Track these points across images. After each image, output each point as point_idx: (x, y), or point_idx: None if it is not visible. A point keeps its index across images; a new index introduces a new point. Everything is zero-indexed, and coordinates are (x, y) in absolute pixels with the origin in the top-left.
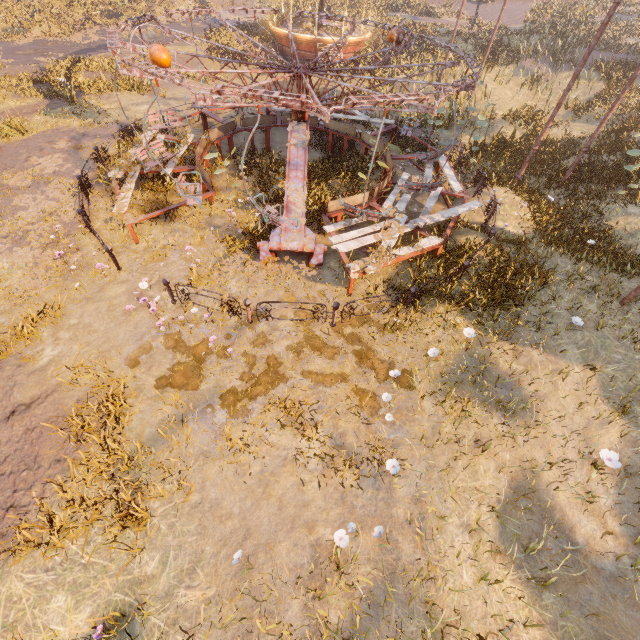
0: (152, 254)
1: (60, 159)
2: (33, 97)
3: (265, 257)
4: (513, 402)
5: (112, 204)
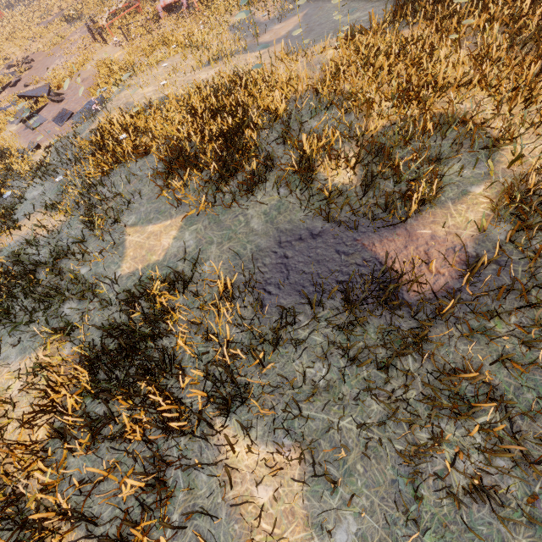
0: (119, 36)
1: (80, 34)
2: (63, 26)
3: (162, 14)
4: (251, 1)
5: (103, 34)
